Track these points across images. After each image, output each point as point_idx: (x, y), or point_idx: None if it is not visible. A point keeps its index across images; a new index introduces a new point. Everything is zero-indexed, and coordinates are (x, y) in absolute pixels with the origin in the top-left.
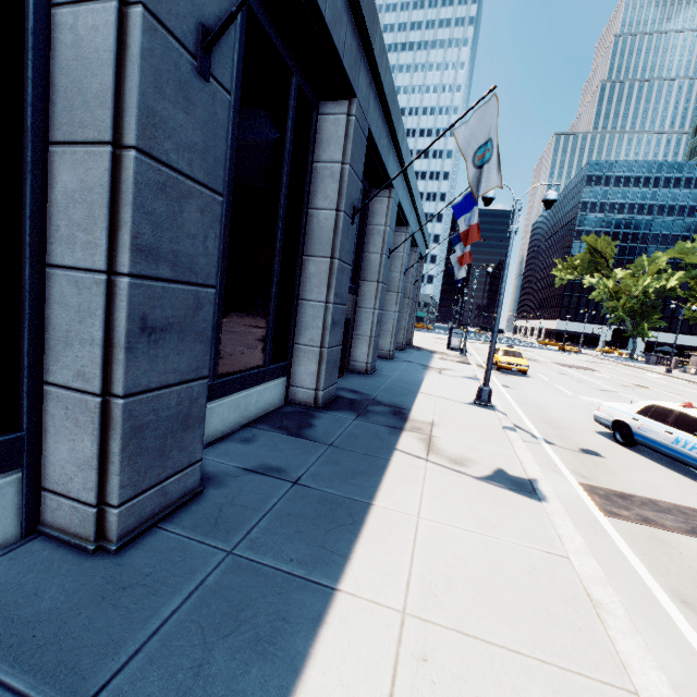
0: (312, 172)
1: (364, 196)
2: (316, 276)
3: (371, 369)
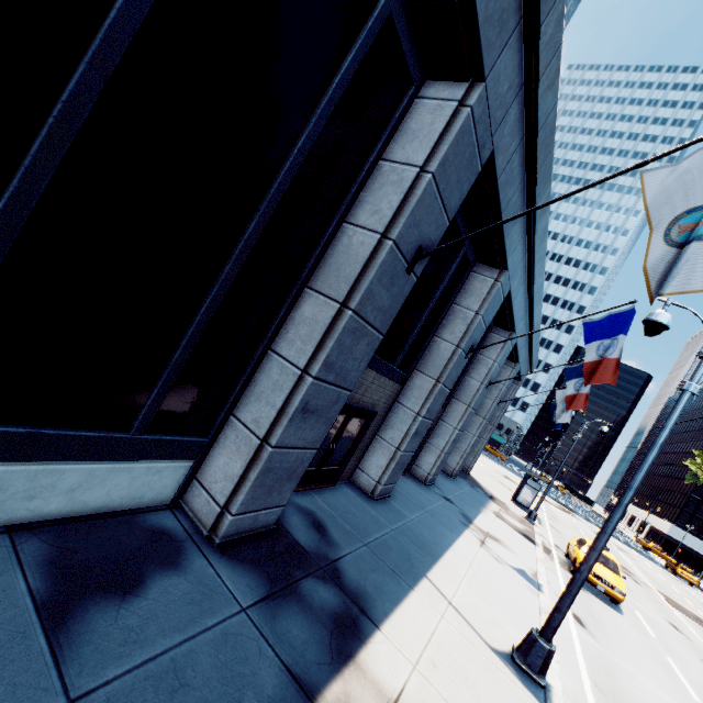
0: (372, 172)
1: (462, 266)
2: (309, 322)
3: (382, 493)
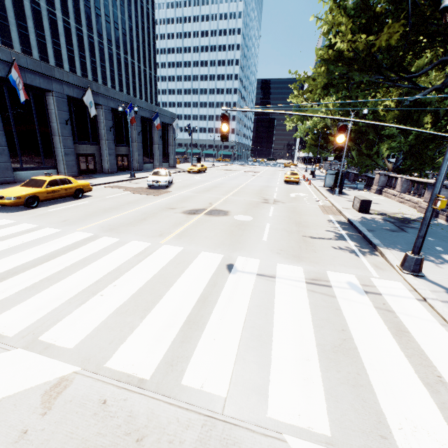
0: (48, 112)
1: None
2: (57, 141)
3: (112, 172)
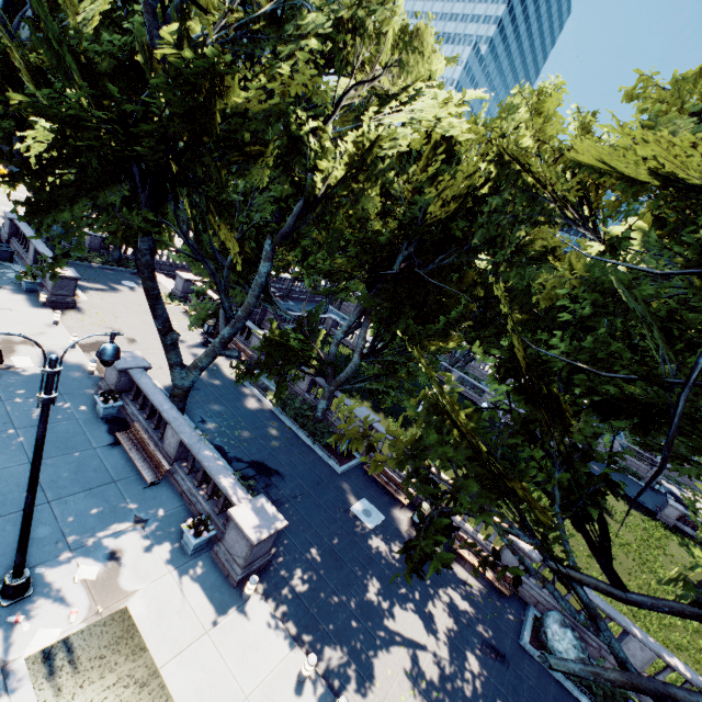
0: None
1: None
2: None
3: None
